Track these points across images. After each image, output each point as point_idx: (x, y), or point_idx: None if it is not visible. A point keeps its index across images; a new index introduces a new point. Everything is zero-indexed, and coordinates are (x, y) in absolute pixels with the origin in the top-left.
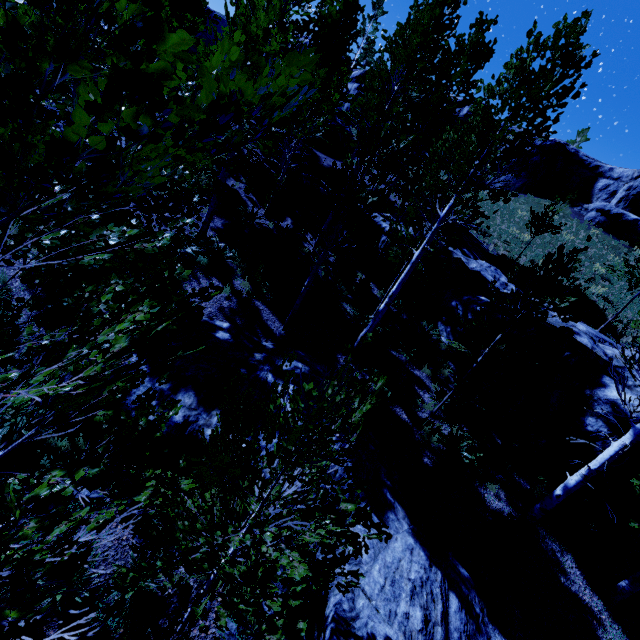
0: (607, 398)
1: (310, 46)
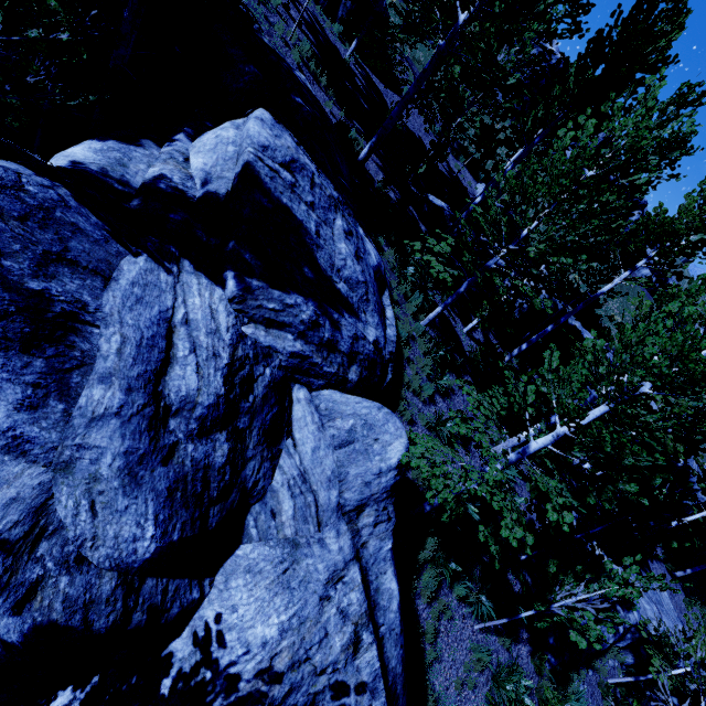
0: None
1: (576, 74)
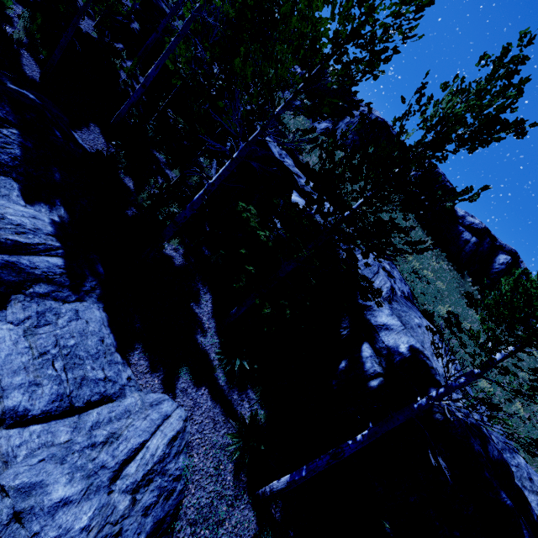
0: None
1: None
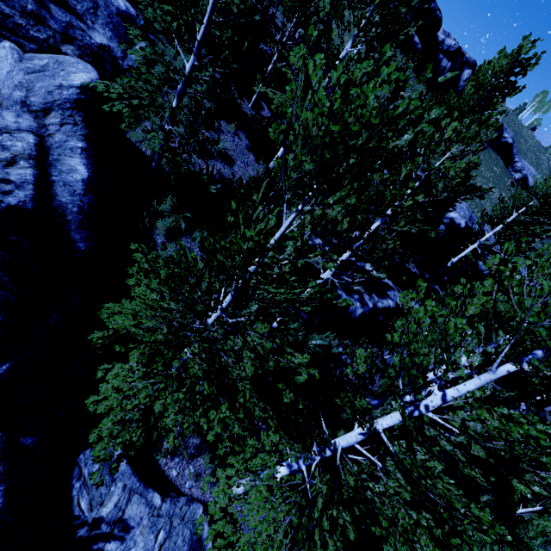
0: (449, 217)
1: None
